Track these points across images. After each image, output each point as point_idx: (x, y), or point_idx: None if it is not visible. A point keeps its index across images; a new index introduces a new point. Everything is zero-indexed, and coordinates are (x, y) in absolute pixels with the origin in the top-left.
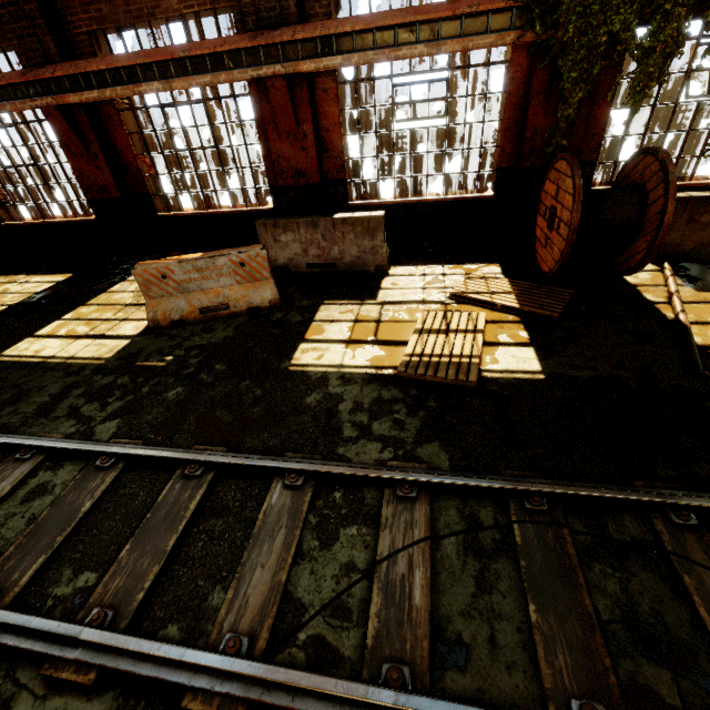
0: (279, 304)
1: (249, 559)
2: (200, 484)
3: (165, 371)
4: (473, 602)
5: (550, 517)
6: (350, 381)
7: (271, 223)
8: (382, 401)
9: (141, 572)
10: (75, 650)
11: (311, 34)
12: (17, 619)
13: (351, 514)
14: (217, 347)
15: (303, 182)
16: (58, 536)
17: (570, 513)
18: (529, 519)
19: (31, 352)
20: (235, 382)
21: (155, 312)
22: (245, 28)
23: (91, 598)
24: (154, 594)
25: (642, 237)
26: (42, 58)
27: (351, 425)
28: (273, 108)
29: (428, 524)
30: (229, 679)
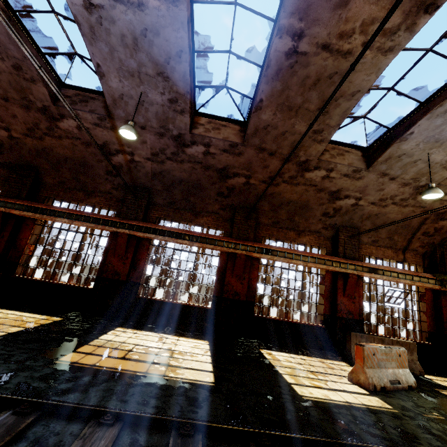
0: (415, 386)
1: None
2: None
3: None
4: None
5: None
6: None
7: (359, 334)
8: None
9: None
10: None
11: (369, 266)
12: None
13: None
14: None
15: (350, 317)
16: None
17: None
18: None
19: (322, 396)
20: None
21: (371, 378)
22: (338, 256)
23: None
24: None
25: None
26: (246, 238)
27: None
28: (347, 284)
29: None
30: None
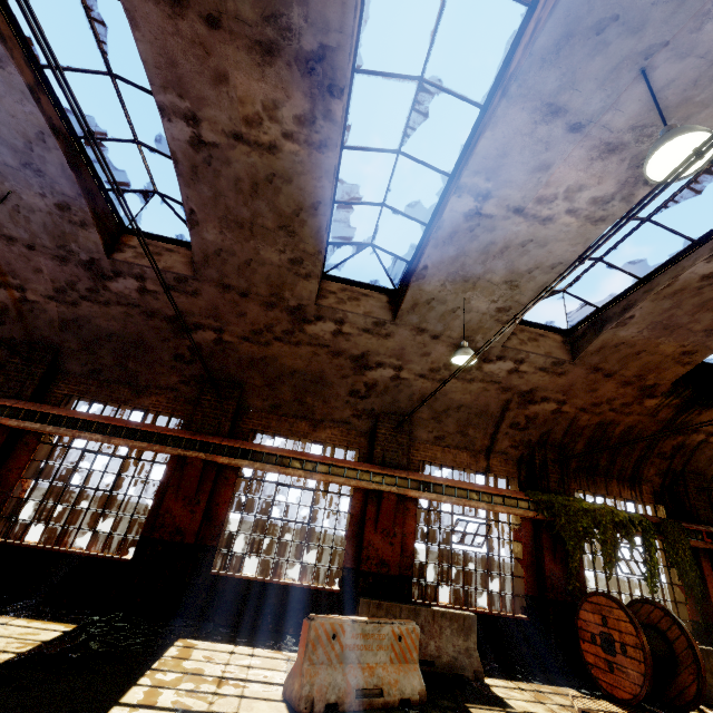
0: (424, 699)
1: None
2: None
3: None
4: None
5: None
6: None
7: (375, 603)
8: None
9: None
10: None
11: (419, 478)
12: None
13: None
14: None
15: (384, 571)
16: None
17: None
18: None
19: None
20: None
21: (312, 684)
22: (373, 462)
23: None
24: None
25: (684, 670)
26: (214, 431)
27: None
28: (381, 510)
29: None
30: None
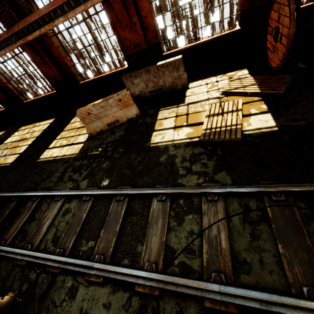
0: (140, 115)
1: (149, 232)
2: (123, 203)
3: (100, 155)
4: (250, 245)
5: (286, 202)
6: (178, 147)
7: (128, 75)
8: (194, 154)
9: (109, 240)
10: (93, 271)
11: None
12: (71, 261)
13: (188, 209)
14: (118, 141)
15: (139, 50)
16: (77, 228)
17: (297, 199)
18: (275, 204)
19: (49, 155)
20: (128, 156)
21: (90, 130)
22: None
23: (94, 251)
24: (116, 248)
25: None
26: (12, 21)
27: (182, 168)
28: (116, 13)
29: (224, 211)
30: (150, 280)
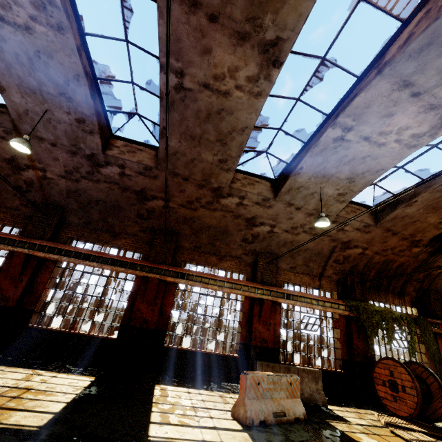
0: (305, 418)
1: None
2: None
3: None
4: None
5: None
6: None
7: (265, 363)
8: None
9: None
10: None
11: (284, 291)
12: None
13: None
14: None
15: (264, 345)
16: None
17: None
18: None
19: (177, 435)
20: None
21: (251, 410)
22: (256, 281)
23: None
24: None
25: (436, 400)
26: (163, 261)
27: None
28: (262, 310)
29: None
30: None
